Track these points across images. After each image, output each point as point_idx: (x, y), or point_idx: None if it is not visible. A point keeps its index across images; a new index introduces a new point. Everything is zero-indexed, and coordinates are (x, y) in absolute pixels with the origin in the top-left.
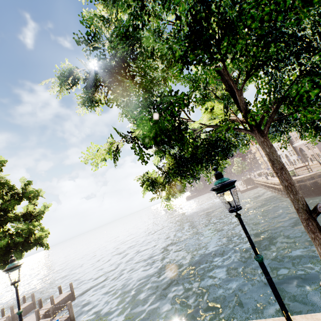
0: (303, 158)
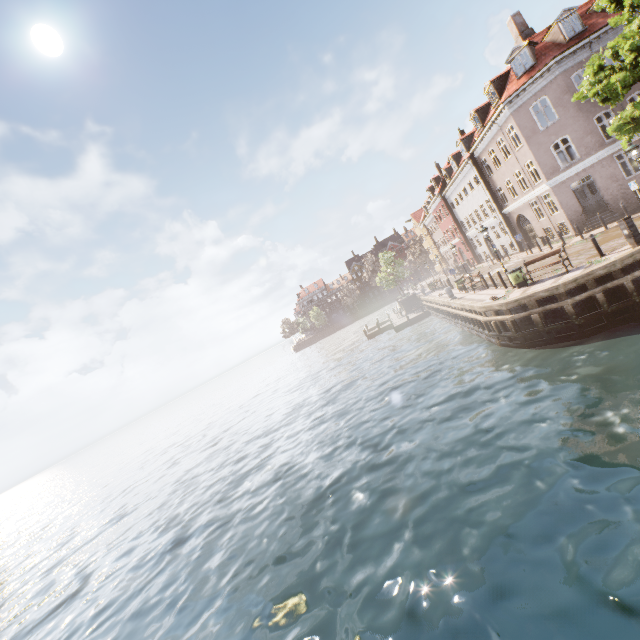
0: (525, 240)
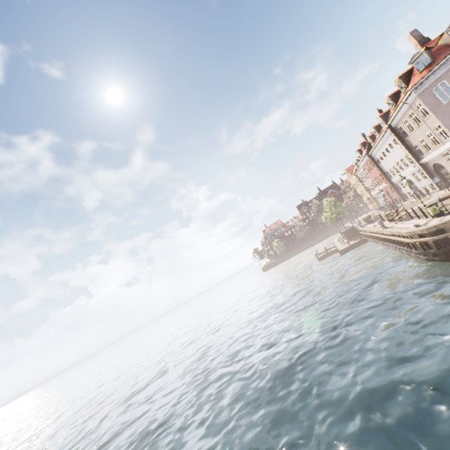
0: (442, 181)
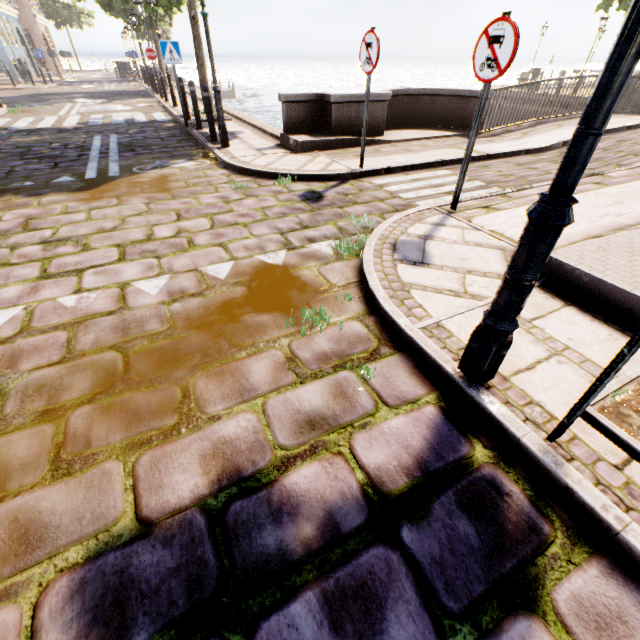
0: None
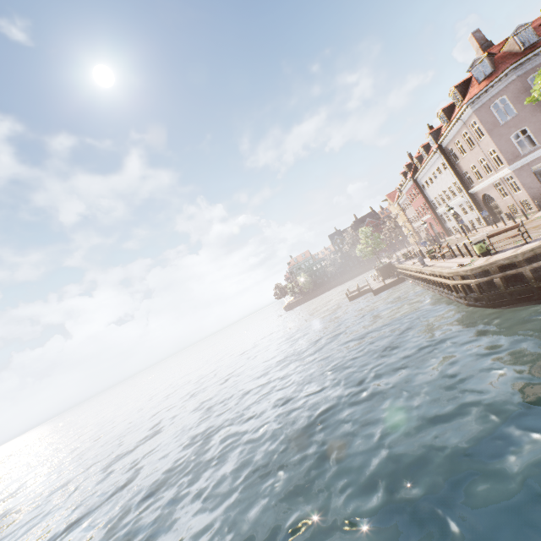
0: (490, 215)
